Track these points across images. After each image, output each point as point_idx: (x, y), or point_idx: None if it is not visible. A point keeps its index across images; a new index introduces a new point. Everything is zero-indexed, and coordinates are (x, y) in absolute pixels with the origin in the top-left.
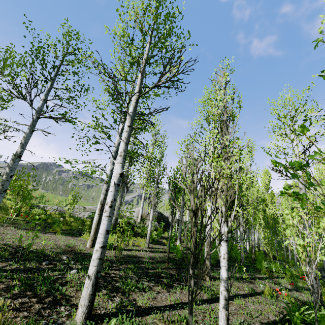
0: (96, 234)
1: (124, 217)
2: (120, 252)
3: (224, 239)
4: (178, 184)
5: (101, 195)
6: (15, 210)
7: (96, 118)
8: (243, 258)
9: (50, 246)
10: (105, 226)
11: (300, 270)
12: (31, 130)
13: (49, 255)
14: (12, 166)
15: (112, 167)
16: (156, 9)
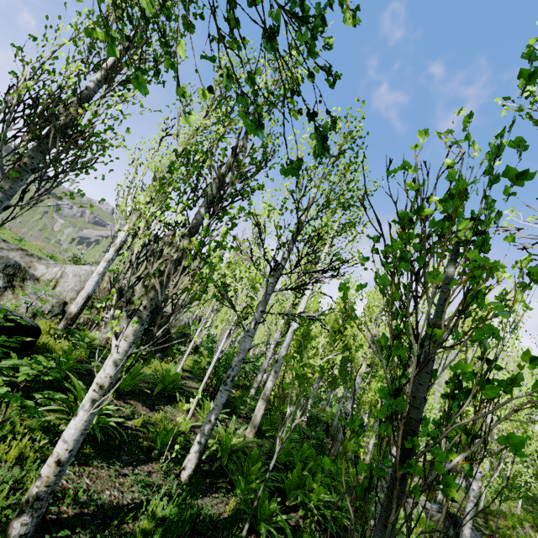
0: None
1: (26, 279)
2: None
3: None
4: (253, 249)
5: None
6: None
7: None
8: None
9: None
10: None
11: (424, 525)
12: None
13: None
14: None
15: None
16: None
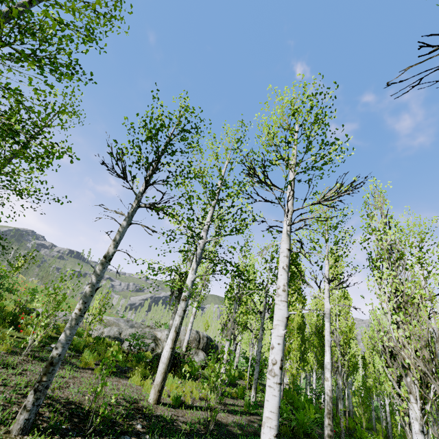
0: (165, 380)
1: (158, 340)
2: (194, 412)
3: (420, 430)
4: (252, 303)
5: (176, 317)
6: (41, 328)
7: (193, 210)
8: (343, 429)
9: (107, 400)
10: (278, 400)
11: None
12: (129, 222)
13: (116, 421)
14: (100, 274)
15: (194, 277)
16: (315, 116)
